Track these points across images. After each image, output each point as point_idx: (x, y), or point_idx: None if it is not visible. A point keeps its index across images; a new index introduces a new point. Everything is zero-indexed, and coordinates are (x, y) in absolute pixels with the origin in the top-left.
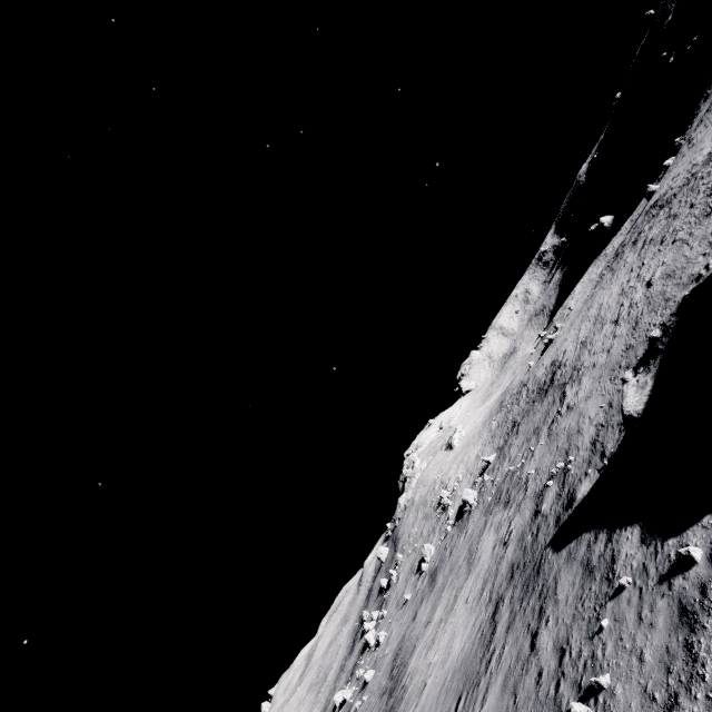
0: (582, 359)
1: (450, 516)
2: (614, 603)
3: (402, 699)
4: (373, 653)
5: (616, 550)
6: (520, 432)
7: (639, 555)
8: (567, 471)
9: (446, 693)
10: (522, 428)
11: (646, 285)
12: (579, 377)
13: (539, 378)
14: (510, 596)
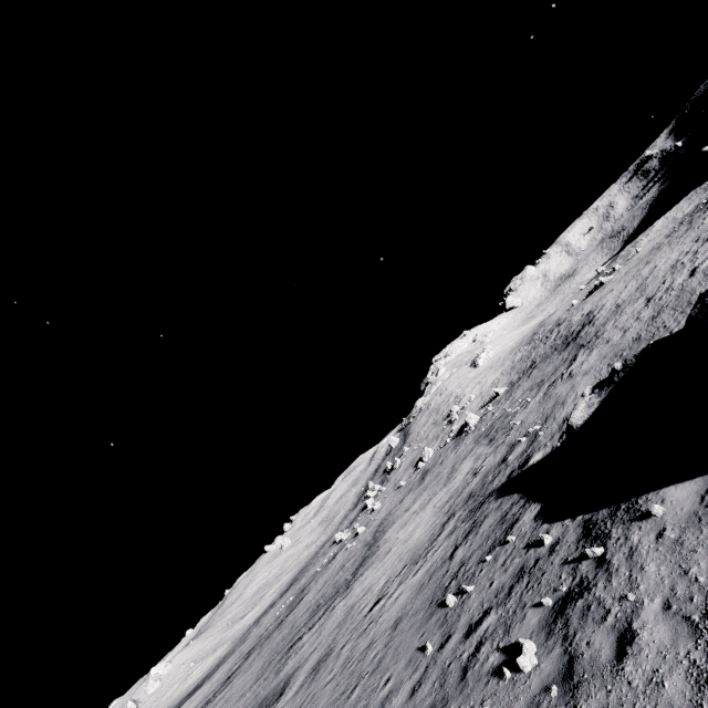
0: (606, 327)
1: (453, 430)
2: (500, 549)
3: (375, 553)
4: (368, 515)
5: (522, 515)
6: (531, 376)
7: (528, 525)
8: (538, 435)
9: (399, 561)
10: (534, 373)
11: (691, 272)
12: (593, 346)
13: (571, 324)
14: (459, 515)
